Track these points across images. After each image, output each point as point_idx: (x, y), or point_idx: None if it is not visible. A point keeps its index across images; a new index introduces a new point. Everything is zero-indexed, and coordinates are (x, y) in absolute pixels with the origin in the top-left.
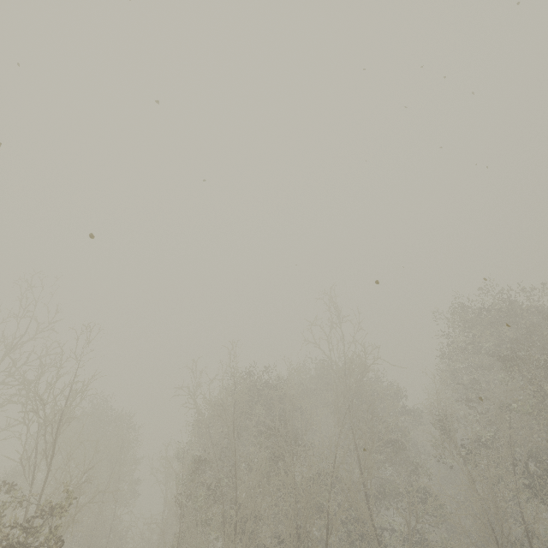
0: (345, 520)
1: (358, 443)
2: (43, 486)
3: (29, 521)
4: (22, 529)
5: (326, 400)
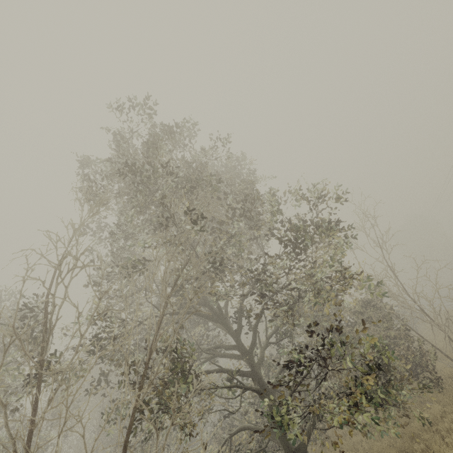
0: None
1: None
2: None
3: None
4: None
5: None
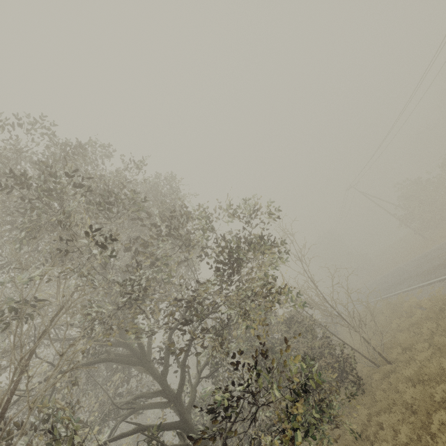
0: None
1: None
2: None
3: None
4: None
5: None
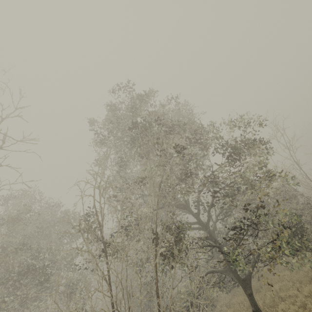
0: None
1: None
2: None
3: None
4: None
5: None
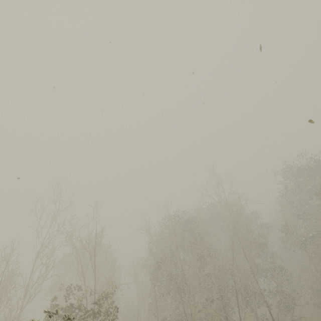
0: (244, 286)
1: (239, 246)
2: (95, 284)
3: (99, 300)
4: (98, 305)
5: (217, 225)
